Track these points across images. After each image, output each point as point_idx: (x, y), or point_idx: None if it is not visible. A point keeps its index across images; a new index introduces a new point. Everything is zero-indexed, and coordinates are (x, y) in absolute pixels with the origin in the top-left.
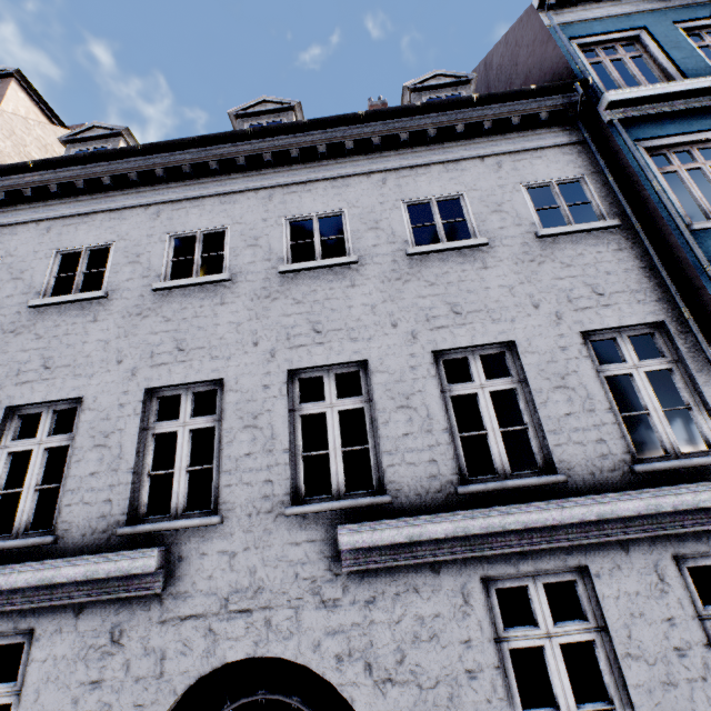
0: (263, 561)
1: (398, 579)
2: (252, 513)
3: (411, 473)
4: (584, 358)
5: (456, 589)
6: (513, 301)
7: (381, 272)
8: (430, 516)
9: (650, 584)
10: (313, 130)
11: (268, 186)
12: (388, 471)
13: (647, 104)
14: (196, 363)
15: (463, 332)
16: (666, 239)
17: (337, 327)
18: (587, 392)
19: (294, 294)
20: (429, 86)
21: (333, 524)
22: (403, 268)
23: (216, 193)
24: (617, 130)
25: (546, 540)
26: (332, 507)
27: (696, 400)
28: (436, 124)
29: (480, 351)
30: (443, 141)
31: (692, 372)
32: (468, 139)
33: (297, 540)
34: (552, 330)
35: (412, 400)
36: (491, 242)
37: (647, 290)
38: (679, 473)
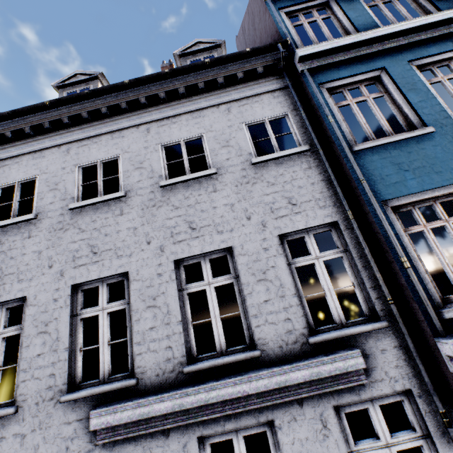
0: (45, 439)
1: (139, 444)
2: (39, 402)
3: (153, 359)
4: (280, 255)
5: (179, 448)
6: (233, 215)
7: (142, 202)
8: (156, 397)
9: (316, 431)
10: (95, 97)
11: (67, 142)
12: (137, 358)
13: (328, 55)
14: (7, 286)
15: (197, 243)
16: (338, 158)
17: (108, 248)
18: (280, 282)
19: (80, 225)
20: (191, 51)
21: (96, 405)
22: (158, 197)
23: (30, 151)
24: (306, 77)
25: (242, 405)
26: (94, 392)
27: (358, 280)
28: (183, 84)
29: (209, 256)
30: (191, 95)
31: (355, 259)
32: (208, 92)
33: (69, 420)
34: (259, 236)
35: (158, 300)
36: (220, 171)
37: (326, 198)
38: (341, 340)
